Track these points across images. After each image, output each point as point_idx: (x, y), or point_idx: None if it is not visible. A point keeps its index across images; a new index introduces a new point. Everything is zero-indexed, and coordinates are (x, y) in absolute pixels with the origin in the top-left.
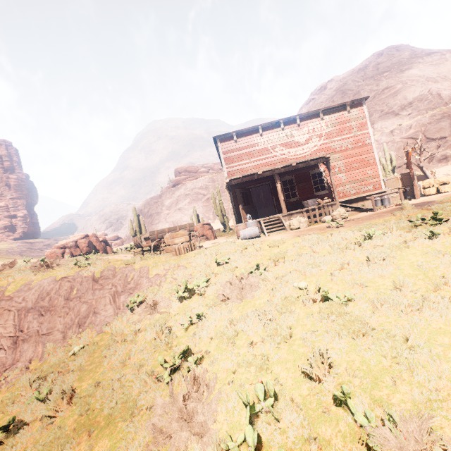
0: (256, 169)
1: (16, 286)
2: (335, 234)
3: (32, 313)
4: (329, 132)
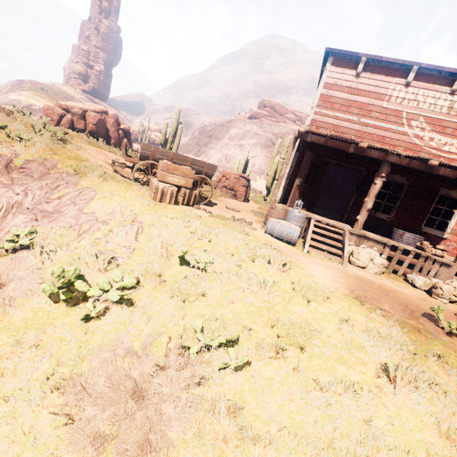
0: (359, 138)
1: None
2: (455, 372)
3: None
4: None
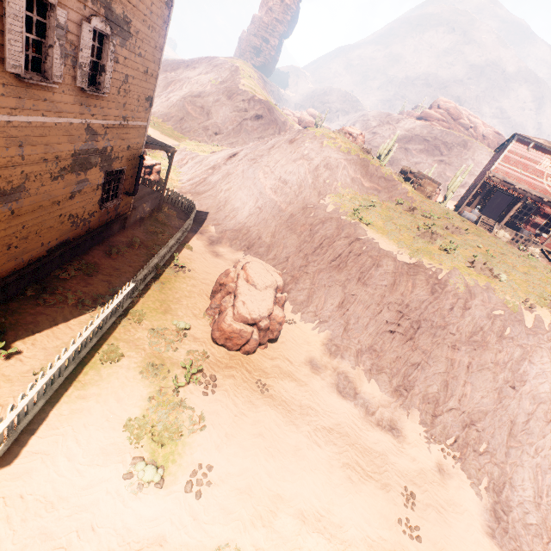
0: (518, 181)
1: (354, 152)
2: (515, 249)
3: (358, 172)
4: None
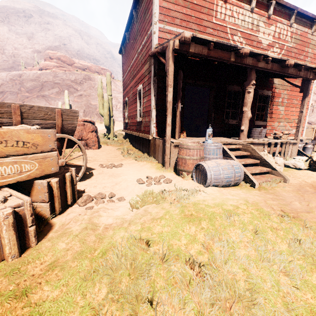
0: None
1: None
2: None
3: None
4: (290, 47)
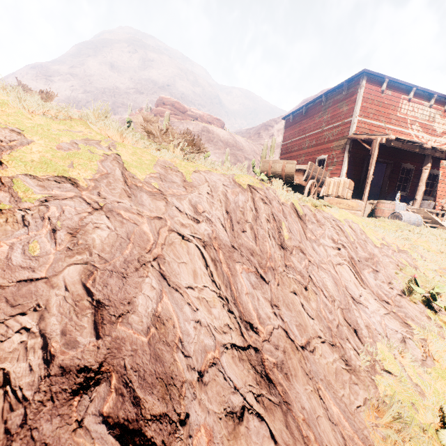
0: None
1: (140, 160)
2: None
3: (242, 267)
4: None
